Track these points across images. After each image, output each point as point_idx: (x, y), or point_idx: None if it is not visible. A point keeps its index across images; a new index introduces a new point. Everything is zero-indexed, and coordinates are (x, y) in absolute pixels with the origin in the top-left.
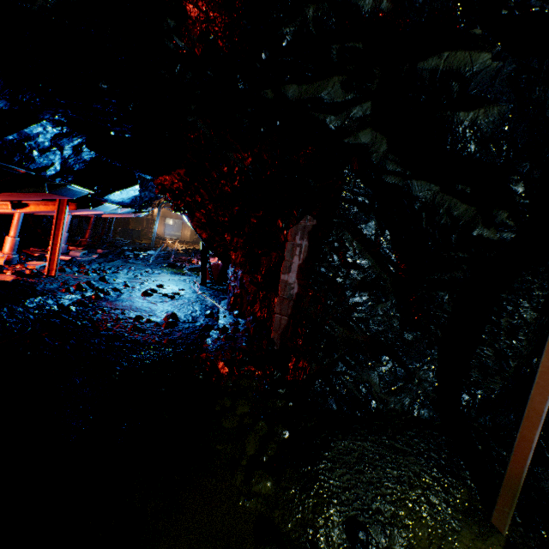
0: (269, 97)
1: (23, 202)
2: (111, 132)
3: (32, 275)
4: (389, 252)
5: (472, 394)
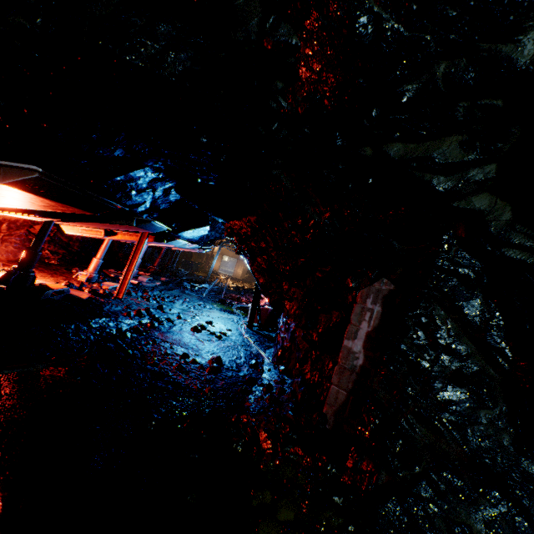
0: (367, 154)
1: (114, 231)
2: (198, 179)
3: (103, 295)
4: (500, 342)
5: None
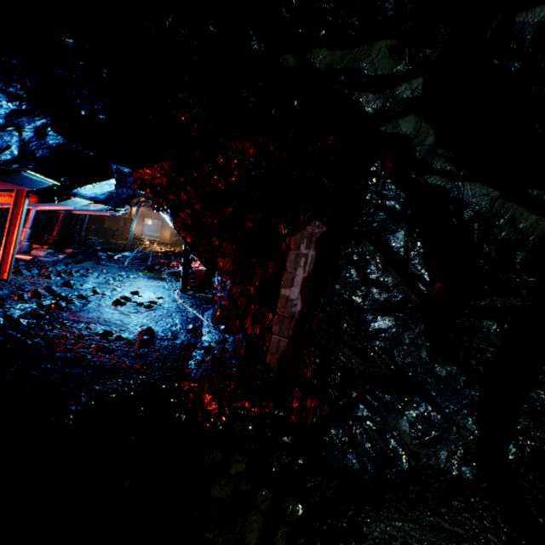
0: (290, 64)
1: None
2: (80, 111)
3: None
4: (421, 269)
5: (520, 445)
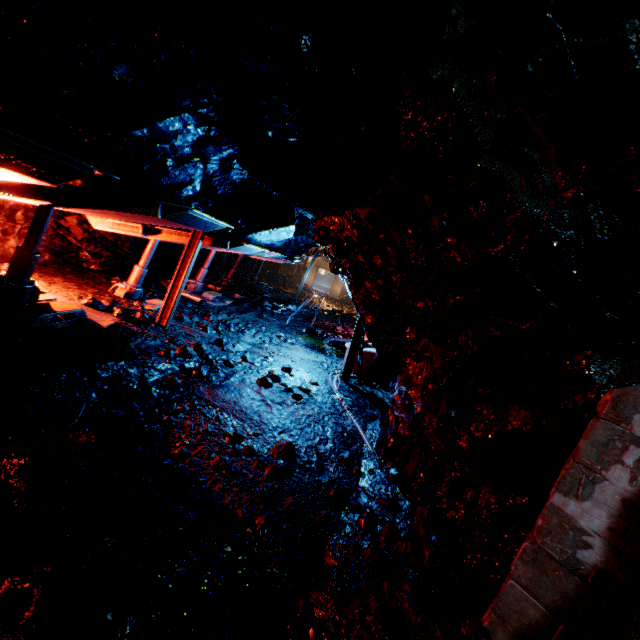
0: None
1: (156, 228)
2: (267, 132)
3: (140, 320)
4: None
5: None
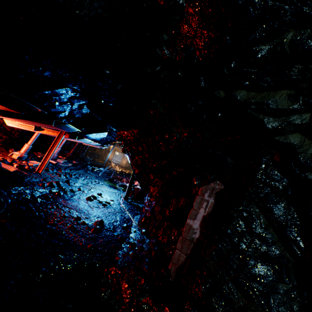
0: (221, 95)
1: (41, 128)
2: (102, 100)
3: (28, 169)
4: (296, 236)
5: None
